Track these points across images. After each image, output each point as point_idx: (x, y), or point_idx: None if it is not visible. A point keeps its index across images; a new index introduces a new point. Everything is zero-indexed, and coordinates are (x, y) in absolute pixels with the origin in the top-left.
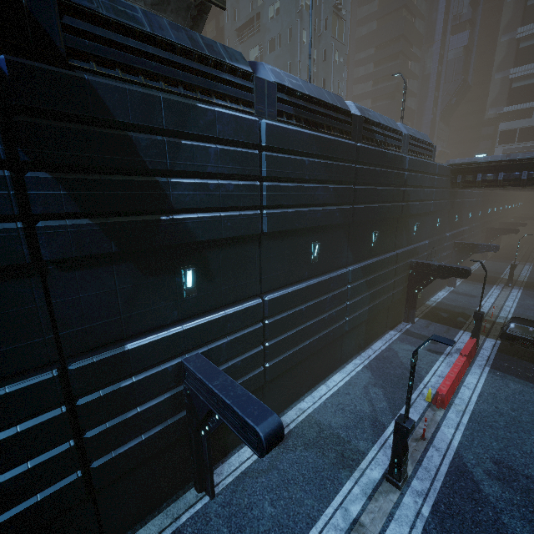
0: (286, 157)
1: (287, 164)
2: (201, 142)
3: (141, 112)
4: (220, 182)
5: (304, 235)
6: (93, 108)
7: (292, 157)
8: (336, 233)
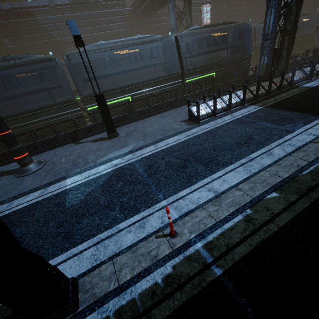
0: (247, 2)
1: (247, 3)
2: (236, 3)
3: (232, 0)
4: (238, 8)
5: (248, 17)
6: (229, 1)
7: (247, 2)
8: (255, 17)
